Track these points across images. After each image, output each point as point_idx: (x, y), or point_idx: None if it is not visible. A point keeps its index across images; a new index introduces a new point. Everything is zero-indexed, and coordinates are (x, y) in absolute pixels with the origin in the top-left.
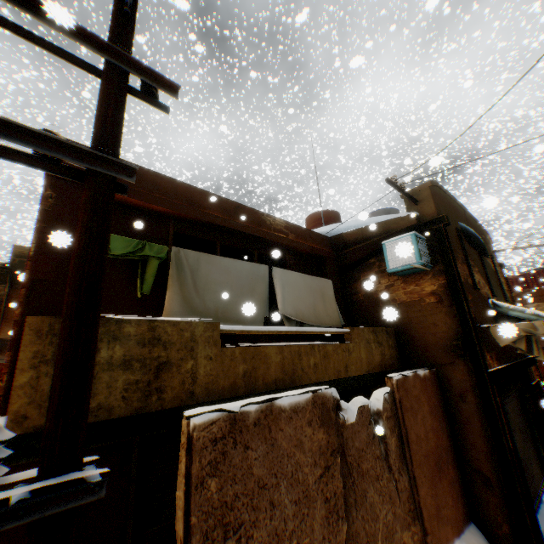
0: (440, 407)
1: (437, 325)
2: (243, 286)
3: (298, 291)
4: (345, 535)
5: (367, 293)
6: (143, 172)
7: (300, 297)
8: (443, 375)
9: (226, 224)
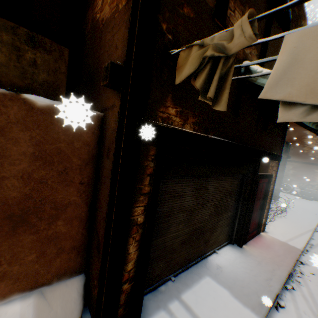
0: (82, 159)
1: (117, 49)
2: None
3: None
4: None
5: (92, 20)
6: None
7: None
8: (106, 122)
9: None
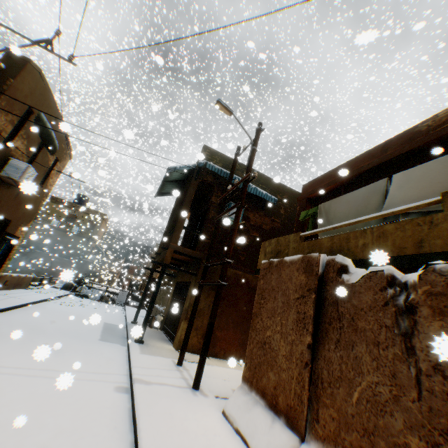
0: None
1: None
2: (358, 205)
3: (429, 179)
4: (308, 342)
5: None
6: (325, 176)
7: (431, 184)
8: None
9: (368, 167)
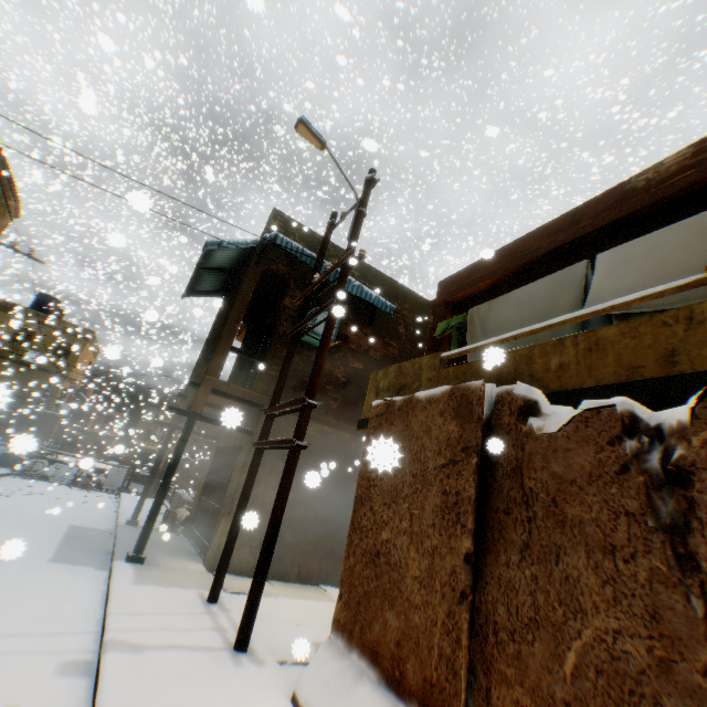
0: None
1: None
2: (538, 307)
3: (661, 258)
4: (465, 551)
5: None
6: (476, 265)
7: (665, 266)
8: None
9: (550, 248)
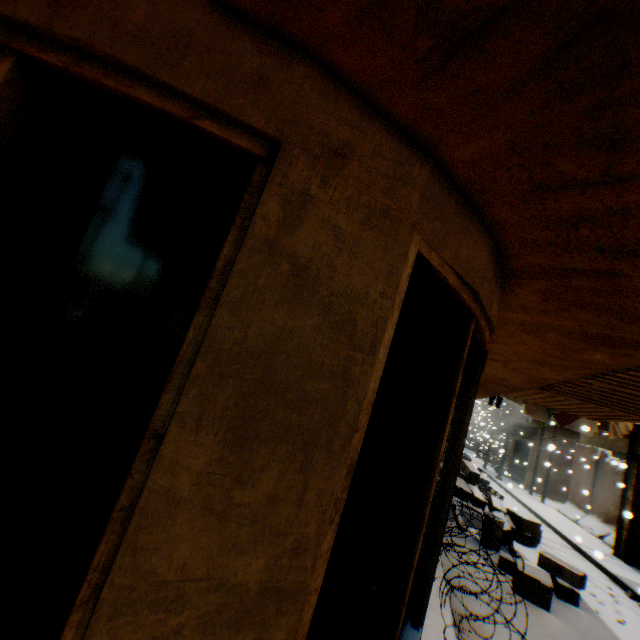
0: None
1: None
2: None
3: None
4: (589, 482)
5: None
6: None
7: None
8: None
9: None
